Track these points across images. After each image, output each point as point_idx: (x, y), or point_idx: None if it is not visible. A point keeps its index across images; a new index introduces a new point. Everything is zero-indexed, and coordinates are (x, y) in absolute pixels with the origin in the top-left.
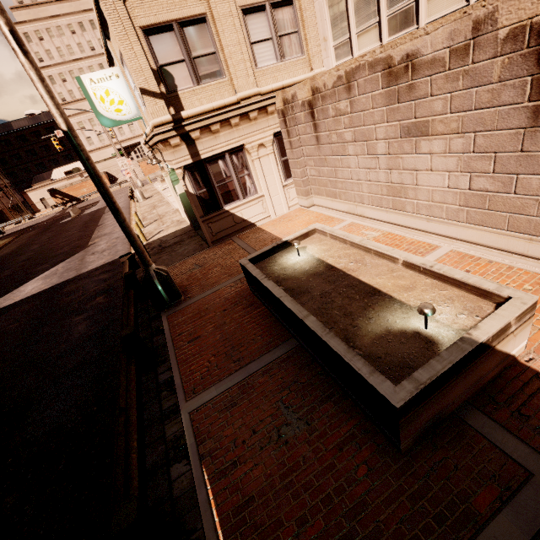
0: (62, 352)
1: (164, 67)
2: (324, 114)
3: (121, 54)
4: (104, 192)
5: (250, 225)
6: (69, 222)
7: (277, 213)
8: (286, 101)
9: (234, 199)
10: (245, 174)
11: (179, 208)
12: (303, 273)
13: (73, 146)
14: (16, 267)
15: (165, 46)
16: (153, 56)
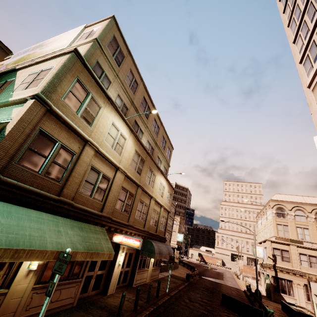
0: (231, 292)
1: (275, 254)
2: None
3: (265, 247)
4: (256, 270)
5: None
6: (208, 269)
7: None
8: (309, 277)
9: (285, 293)
10: (290, 288)
11: (262, 288)
12: (294, 308)
13: (255, 261)
14: (200, 272)
15: (276, 251)
16: (273, 252)
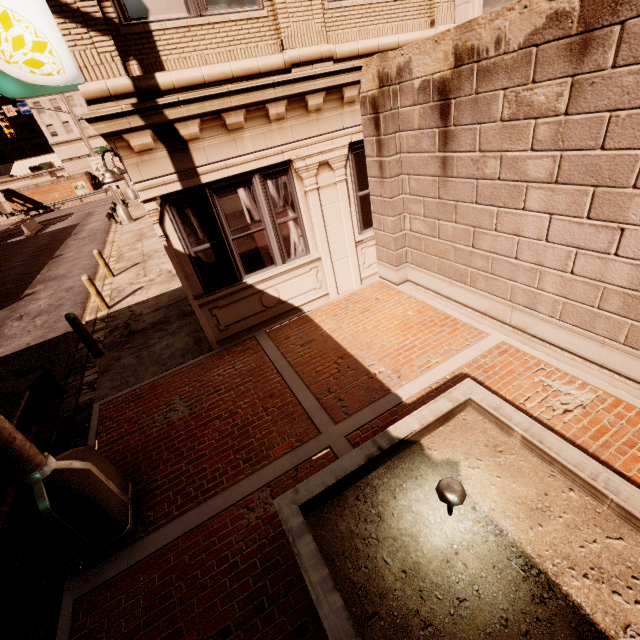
0: None
1: None
2: (478, 112)
3: None
4: None
5: (291, 310)
6: (19, 243)
7: (340, 288)
8: (385, 79)
9: (266, 264)
10: (288, 217)
11: None
12: None
13: None
14: None
15: None
16: None
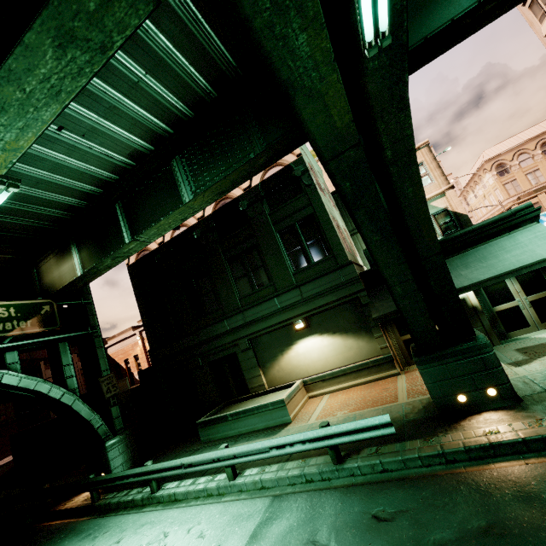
0: None
1: None
2: None
3: None
4: None
5: None
6: None
7: None
8: None
9: None
10: None
11: None
12: None
13: None
14: None
15: None
16: None
